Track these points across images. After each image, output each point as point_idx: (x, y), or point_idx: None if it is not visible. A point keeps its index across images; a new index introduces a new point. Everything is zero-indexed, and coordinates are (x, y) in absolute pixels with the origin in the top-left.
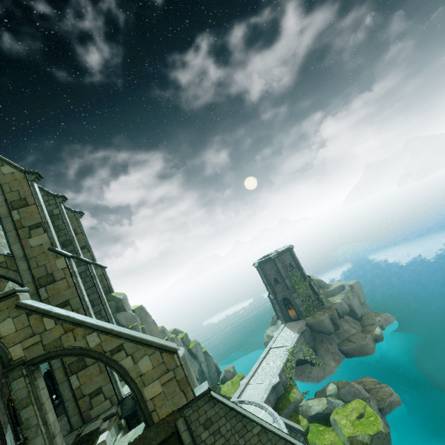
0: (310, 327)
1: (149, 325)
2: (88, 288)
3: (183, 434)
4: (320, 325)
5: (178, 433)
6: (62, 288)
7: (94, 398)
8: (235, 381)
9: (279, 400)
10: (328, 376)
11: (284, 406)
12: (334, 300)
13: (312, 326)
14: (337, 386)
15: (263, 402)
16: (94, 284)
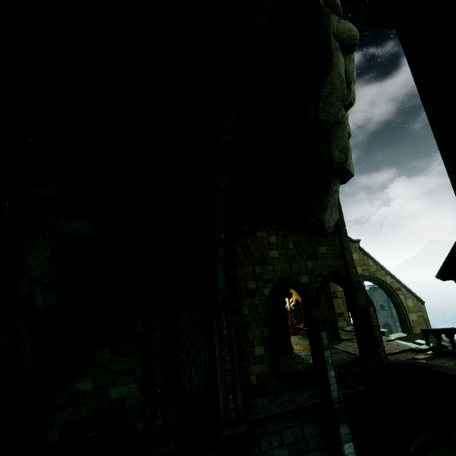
0: None
1: None
2: None
3: None
4: None
5: None
6: None
7: (339, 317)
8: None
9: None
10: None
11: None
12: None
13: None
14: None
15: None
16: None
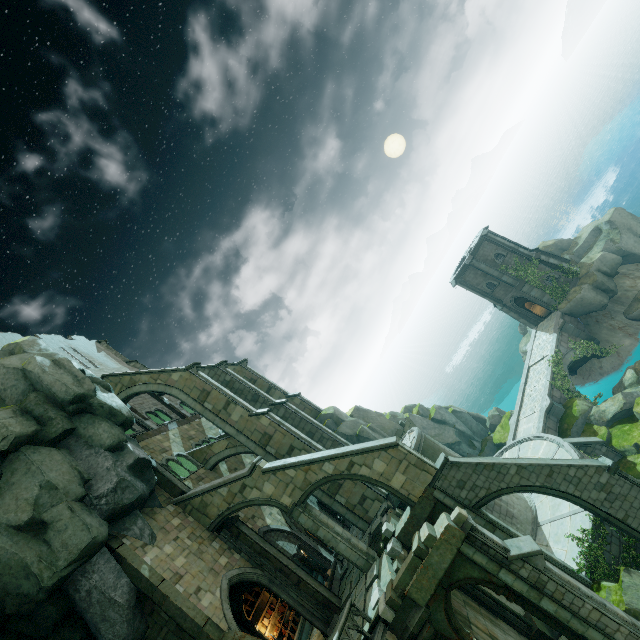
0: (571, 315)
1: (375, 420)
2: (299, 423)
3: (445, 500)
4: (583, 305)
5: (440, 502)
6: (280, 439)
7: (363, 504)
8: (504, 424)
9: (562, 421)
10: (627, 360)
11: (570, 425)
12: (589, 258)
13: (572, 312)
14: (634, 370)
15: (542, 433)
16: (301, 417)
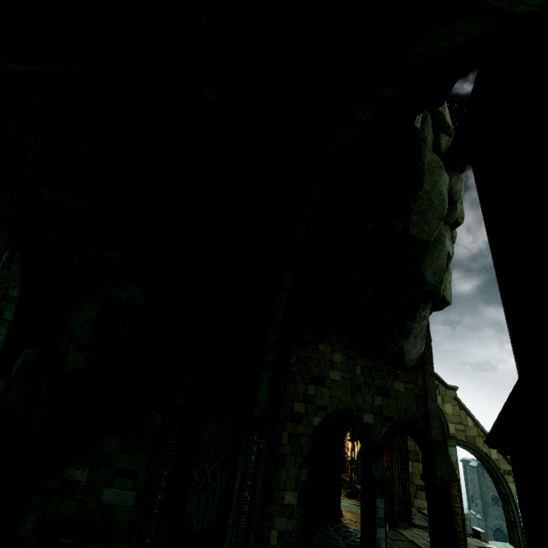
0: None
1: None
2: None
3: None
4: None
5: None
6: None
7: (418, 490)
8: None
9: None
10: None
11: None
12: None
13: None
14: None
15: None
16: None
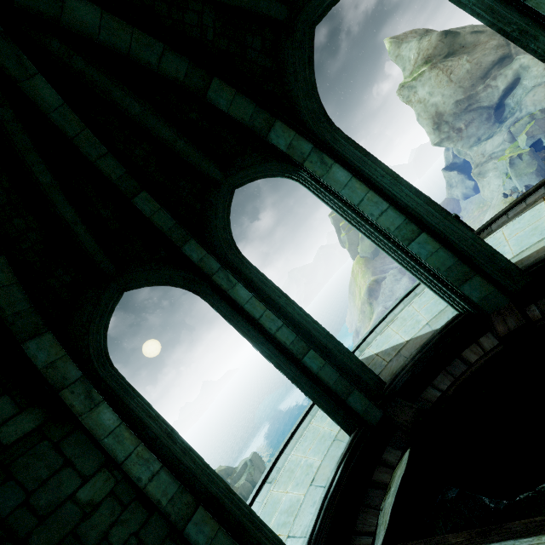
0: None
1: None
2: None
3: None
4: None
5: None
6: None
7: None
8: None
9: None
10: None
11: None
12: (239, 483)
13: None
14: None
15: None
16: None
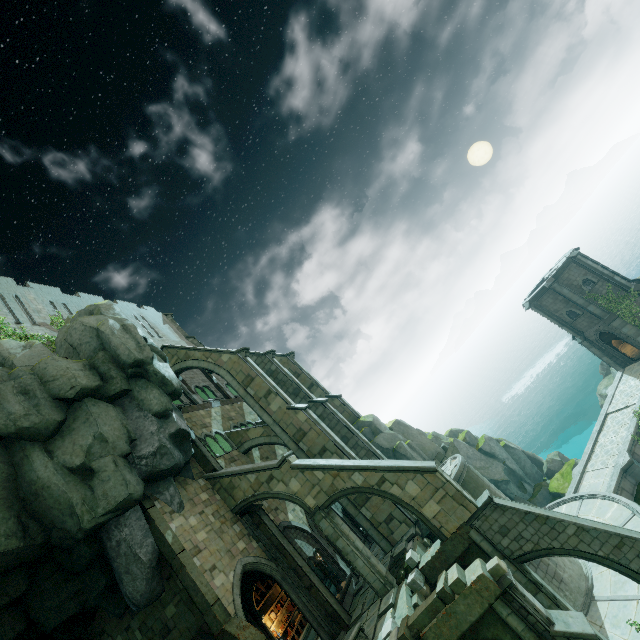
0: None
1: (416, 438)
2: (335, 425)
3: (482, 544)
4: None
5: (476, 544)
6: (314, 438)
7: (389, 523)
8: (565, 472)
9: None
10: None
11: None
12: None
13: None
14: None
15: (613, 493)
16: (338, 420)
